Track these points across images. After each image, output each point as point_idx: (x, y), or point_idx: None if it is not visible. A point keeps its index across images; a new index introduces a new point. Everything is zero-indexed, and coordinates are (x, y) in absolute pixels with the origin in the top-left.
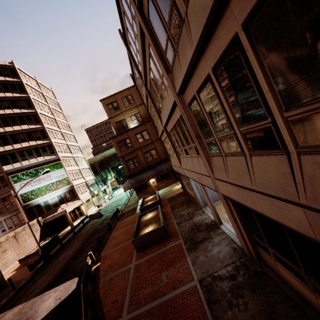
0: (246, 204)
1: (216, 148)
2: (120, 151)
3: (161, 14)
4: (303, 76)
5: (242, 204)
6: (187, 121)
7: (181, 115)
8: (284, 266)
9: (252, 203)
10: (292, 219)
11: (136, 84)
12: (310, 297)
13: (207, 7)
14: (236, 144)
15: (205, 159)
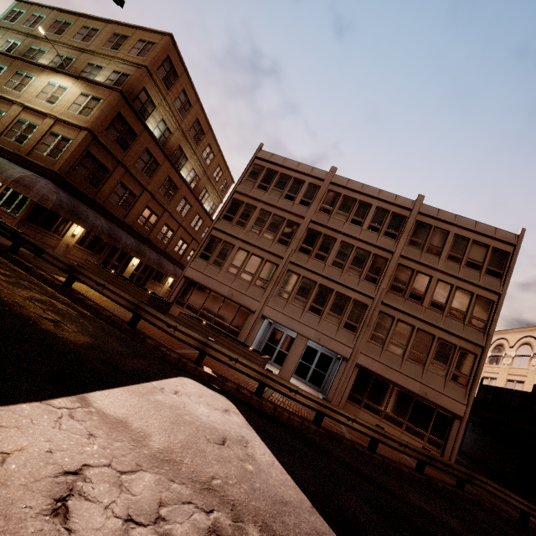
0: (384, 375)
1: (380, 342)
2: (104, 128)
3: (412, 283)
4: (441, 358)
5: (379, 375)
6: (374, 315)
7: (359, 301)
8: (369, 410)
9: (391, 376)
10: (412, 386)
11: (257, 158)
12: (375, 423)
13: (438, 324)
14: (401, 352)
15: (364, 339)
